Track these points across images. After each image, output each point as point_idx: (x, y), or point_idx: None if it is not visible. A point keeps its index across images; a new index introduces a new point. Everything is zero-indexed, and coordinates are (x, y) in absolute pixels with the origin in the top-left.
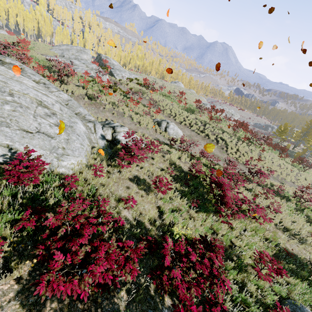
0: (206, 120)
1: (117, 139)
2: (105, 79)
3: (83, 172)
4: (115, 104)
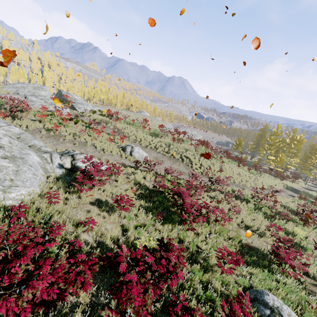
0: (170, 141)
1: (77, 166)
2: (66, 113)
3: (35, 201)
4: (76, 135)
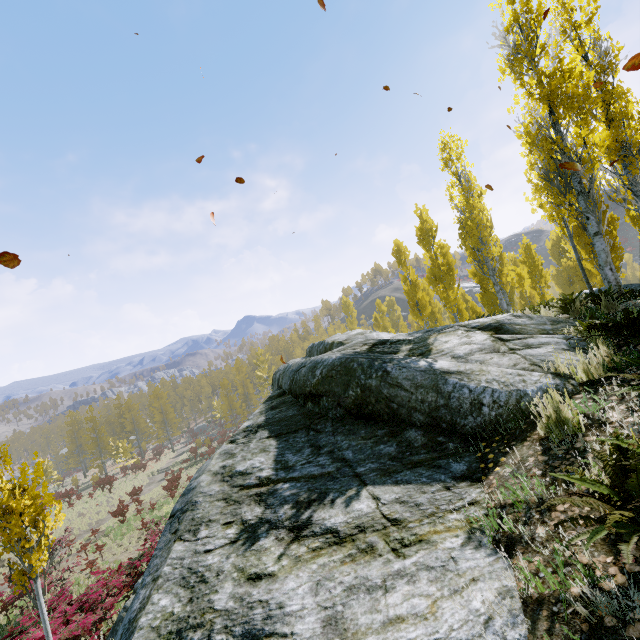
0: None
1: None
2: None
3: None
4: None
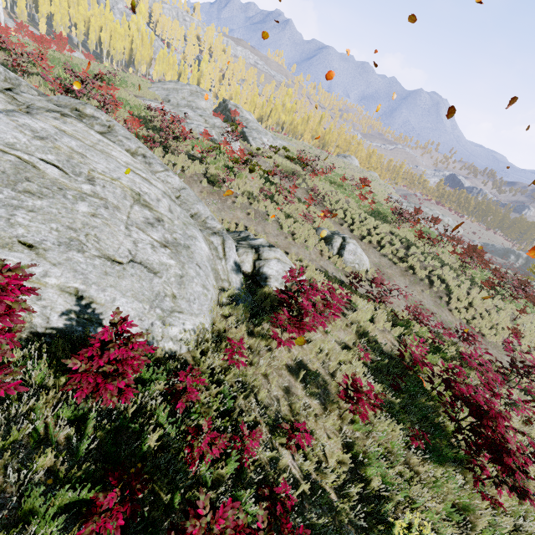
0: (409, 236)
1: (263, 273)
2: (234, 146)
3: (208, 353)
4: (252, 196)
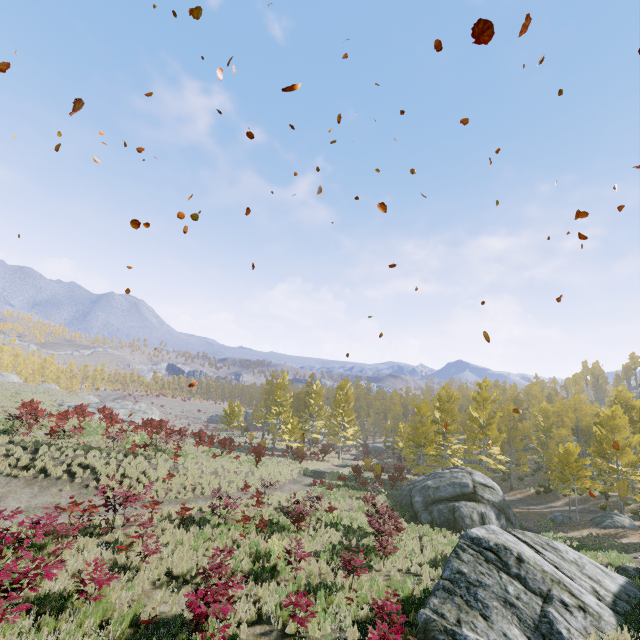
0: (47, 438)
1: None
2: None
3: None
4: None
